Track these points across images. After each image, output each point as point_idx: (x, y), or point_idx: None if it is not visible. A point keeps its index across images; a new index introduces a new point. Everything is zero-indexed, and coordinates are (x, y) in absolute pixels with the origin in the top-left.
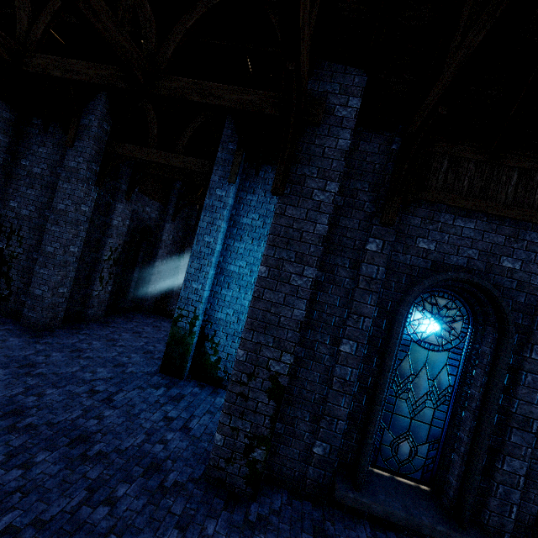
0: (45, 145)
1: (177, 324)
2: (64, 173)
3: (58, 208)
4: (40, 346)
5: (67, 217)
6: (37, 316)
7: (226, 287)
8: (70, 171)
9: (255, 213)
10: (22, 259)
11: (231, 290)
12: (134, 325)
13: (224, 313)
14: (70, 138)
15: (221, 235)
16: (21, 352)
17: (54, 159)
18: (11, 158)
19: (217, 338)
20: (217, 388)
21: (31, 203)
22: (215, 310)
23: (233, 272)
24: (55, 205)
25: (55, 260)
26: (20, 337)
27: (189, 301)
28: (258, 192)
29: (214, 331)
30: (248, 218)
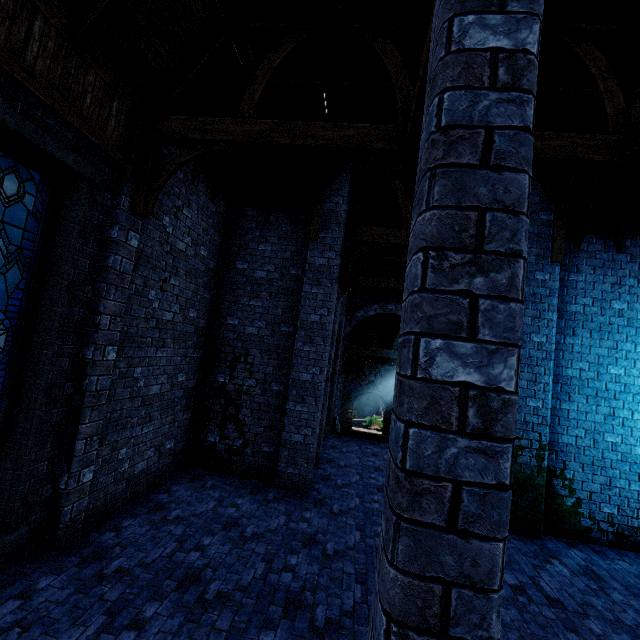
0: (268, 241)
1: (517, 460)
2: (310, 274)
3: (309, 320)
4: (348, 520)
5: (324, 331)
6: (301, 472)
7: (566, 400)
8: (318, 271)
9: (587, 297)
10: (255, 394)
11: (575, 403)
12: (356, 458)
13: (572, 435)
14: (314, 228)
15: (554, 332)
16: (350, 536)
17: (282, 257)
18: (221, 262)
19: (568, 471)
20: (585, 544)
21: (258, 318)
22: (557, 433)
23: (572, 378)
24: (304, 317)
25: (315, 390)
26: (308, 509)
27: (528, 425)
28: (584, 269)
29: (562, 462)
30: (577, 304)
